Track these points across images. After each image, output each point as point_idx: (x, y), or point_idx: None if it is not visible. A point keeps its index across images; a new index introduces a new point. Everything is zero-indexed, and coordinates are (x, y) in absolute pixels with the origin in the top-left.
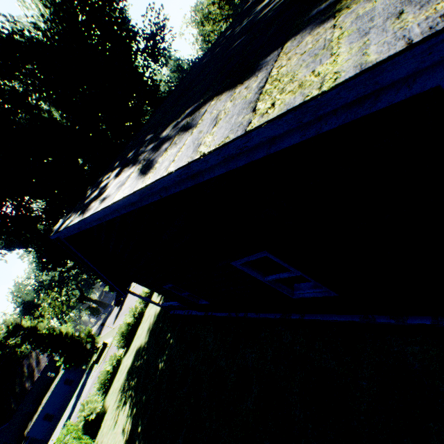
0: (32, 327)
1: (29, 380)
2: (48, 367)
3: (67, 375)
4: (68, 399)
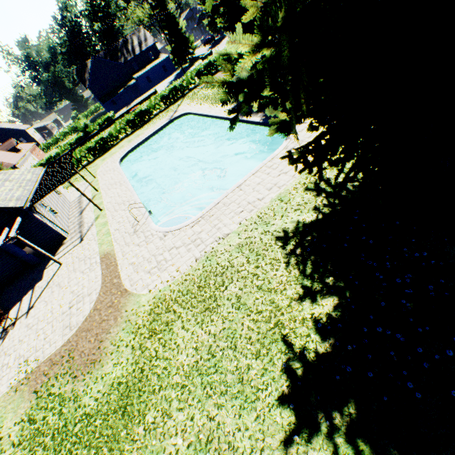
0: (166, 0)
1: (138, 48)
2: (152, 49)
3: (165, 63)
4: (161, 79)
